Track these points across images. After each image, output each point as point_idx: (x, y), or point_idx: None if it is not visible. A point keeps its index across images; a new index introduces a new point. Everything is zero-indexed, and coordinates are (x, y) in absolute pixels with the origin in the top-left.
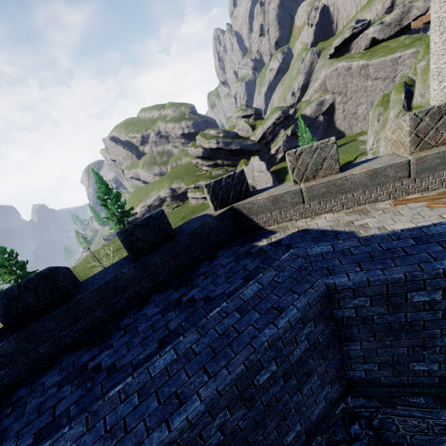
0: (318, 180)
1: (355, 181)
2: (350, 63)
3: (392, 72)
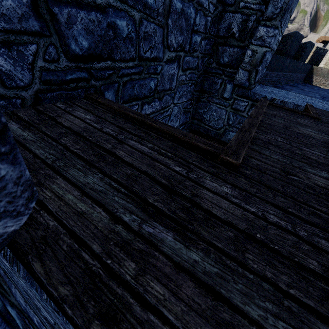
0: None
1: None
2: None
3: None
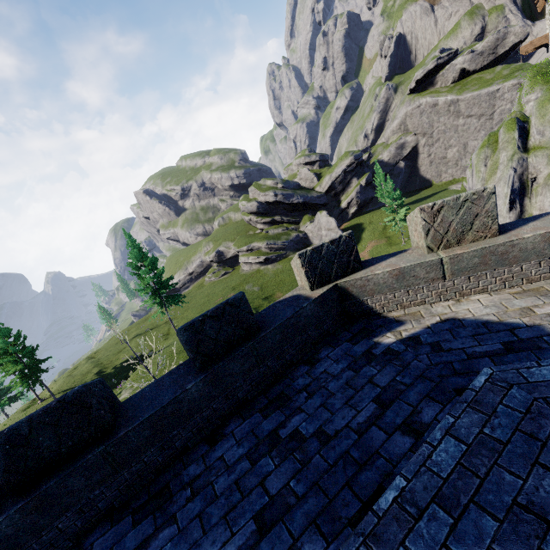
0: (466, 246)
1: (525, 248)
2: (436, 99)
3: (489, 107)
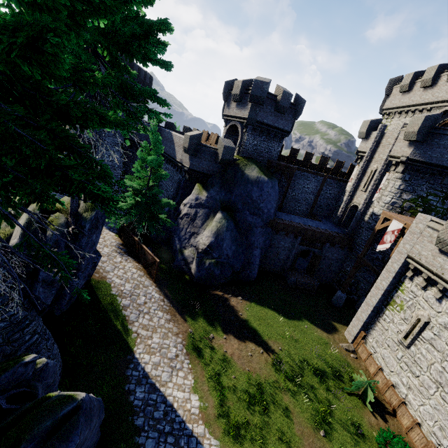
0: None
1: None
2: None
3: None
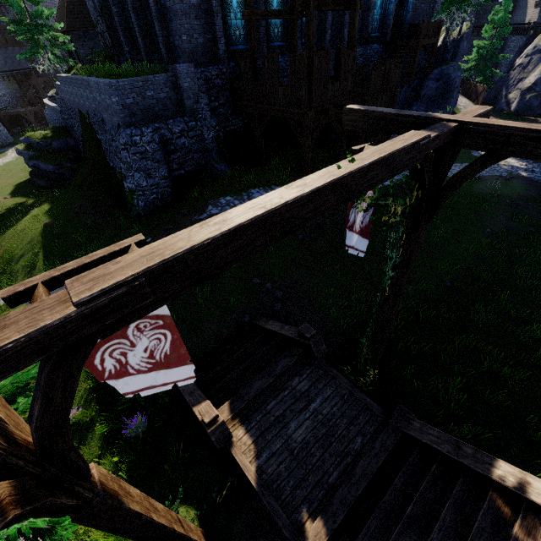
0: None
1: None
2: None
3: None
